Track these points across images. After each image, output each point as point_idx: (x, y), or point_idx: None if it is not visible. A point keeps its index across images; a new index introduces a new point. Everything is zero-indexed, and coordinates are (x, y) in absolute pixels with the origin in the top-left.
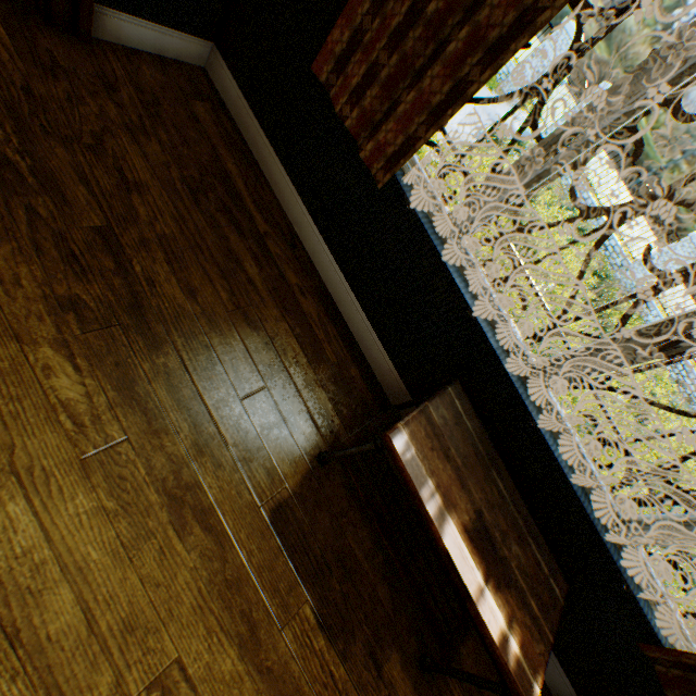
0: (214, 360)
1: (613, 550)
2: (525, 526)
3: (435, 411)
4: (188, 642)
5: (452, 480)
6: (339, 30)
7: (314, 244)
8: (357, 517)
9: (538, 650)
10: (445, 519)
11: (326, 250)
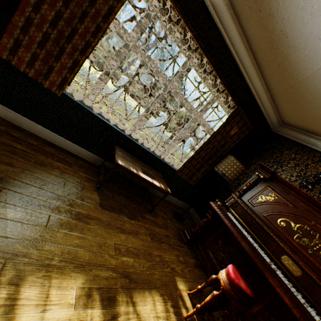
0: (45, 181)
1: (163, 160)
2: (149, 167)
3: (119, 153)
4: (113, 239)
5: (133, 165)
6: (7, 39)
7: (31, 126)
8: (116, 195)
9: (165, 185)
10: (138, 172)
11: (39, 126)
